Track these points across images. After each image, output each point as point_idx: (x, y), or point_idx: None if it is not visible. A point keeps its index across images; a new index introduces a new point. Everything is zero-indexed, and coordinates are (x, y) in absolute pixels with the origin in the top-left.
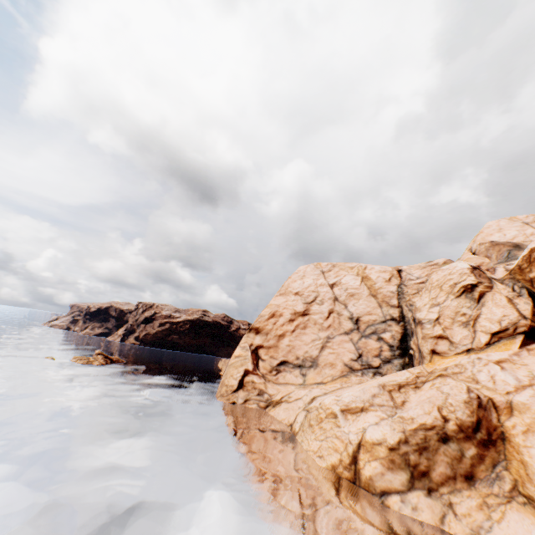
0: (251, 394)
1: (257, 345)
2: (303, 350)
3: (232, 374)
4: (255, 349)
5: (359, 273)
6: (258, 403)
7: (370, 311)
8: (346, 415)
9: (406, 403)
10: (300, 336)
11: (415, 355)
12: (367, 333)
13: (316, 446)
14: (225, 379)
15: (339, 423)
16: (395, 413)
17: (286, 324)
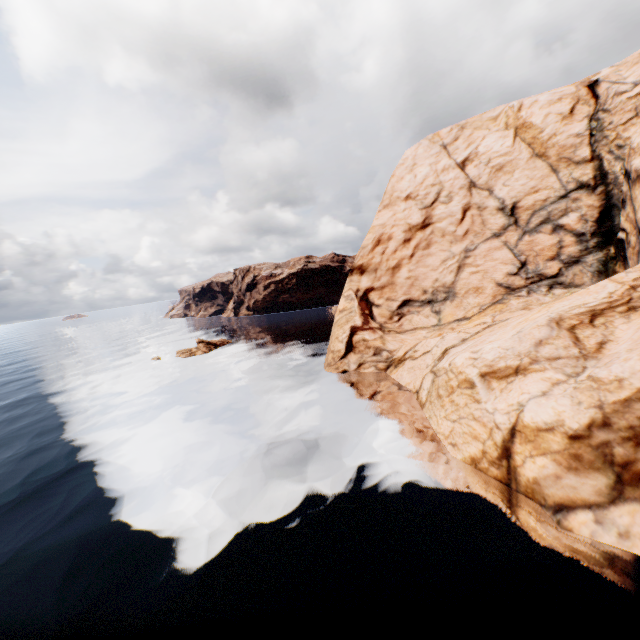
0: (365, 355)
1: (366, 289)
2: (431, 279)
3: (337, 337)
4: (363, 296)
5: (510, 123)
6: (376, 365)
7: (536, 186)
8: (489, 383)
9: (607, 345)
10: (423, 260)
11: (628, 241)
12: (532, 226)
13: (446, 429)
14: (330, 344)
15: (478, 396)
16: (583, 368)
17: (399, 249)
